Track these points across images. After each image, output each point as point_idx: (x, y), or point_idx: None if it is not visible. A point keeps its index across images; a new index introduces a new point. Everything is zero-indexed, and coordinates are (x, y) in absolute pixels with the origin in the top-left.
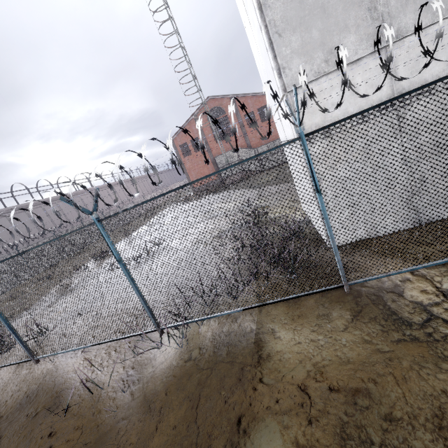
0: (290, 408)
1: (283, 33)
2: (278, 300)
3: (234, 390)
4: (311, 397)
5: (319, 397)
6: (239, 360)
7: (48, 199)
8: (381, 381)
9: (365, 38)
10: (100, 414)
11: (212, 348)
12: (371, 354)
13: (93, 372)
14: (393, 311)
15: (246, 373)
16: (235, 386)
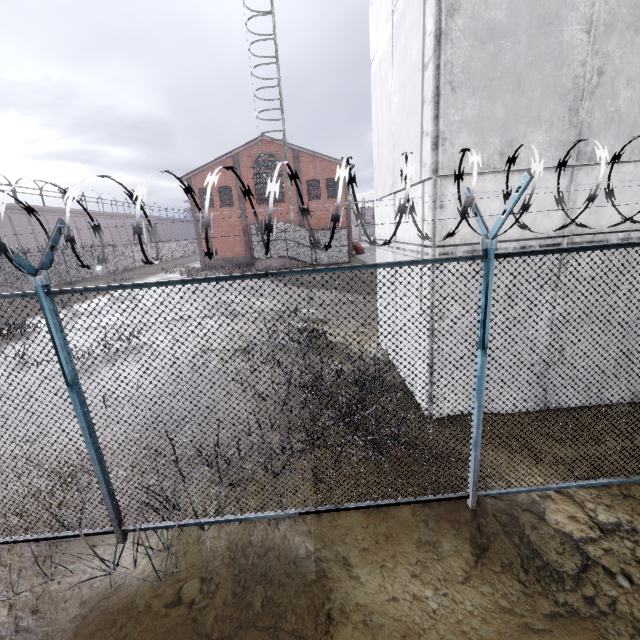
0: None
1: (459, 88)
2: (365, 505)
3: None
4: None
5: None
6: (289, 627)
7: None
8: None
9: (555, 145)
10: None
11: (230, 587)
12: (519, 636)
13: None
14: (535, 551)
15: None
16: None
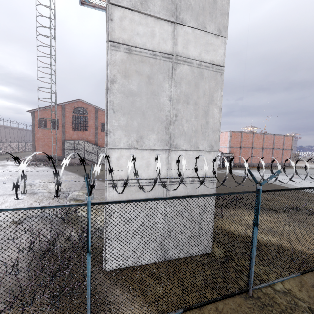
0: None
1: (117, 112)
2: None
3: None
4: None
5: None
6: None
7: None
8: None
9: (160, 140)
10: None
11: None
12: None
13: None
14: None
15: None
16: None
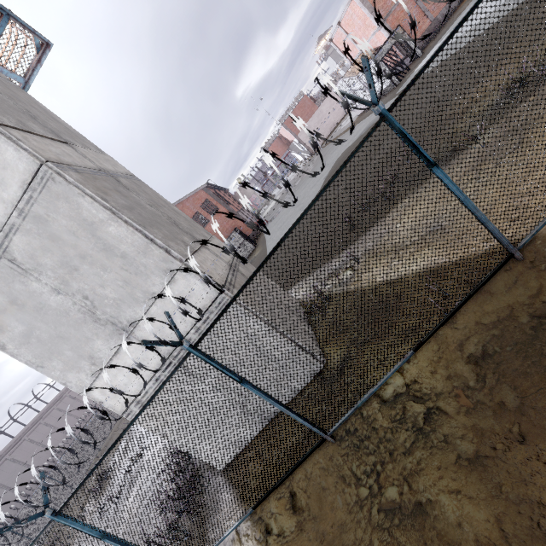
0: None
1: (44, 364)
2: None
3: None
4: None
5: None
6: None
7: (30, 425)
8: None
9: (109, 338)
10: None
11: None
12: None
13: None
14: None
15: None
16: None
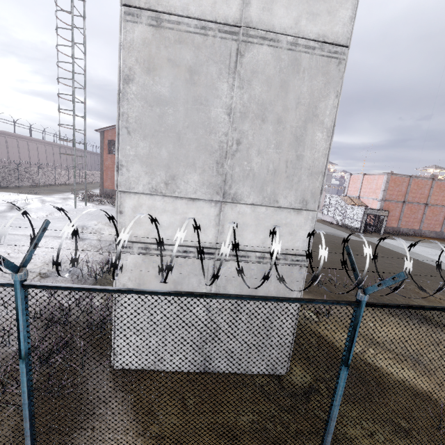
0: None
1: (134, 133)
2: None
3: None
4: None
5: None
6: None
7: None
8: None
9: (207, 184)
10: None
11: None
12: None
13: None
14: None
15: None
16: None
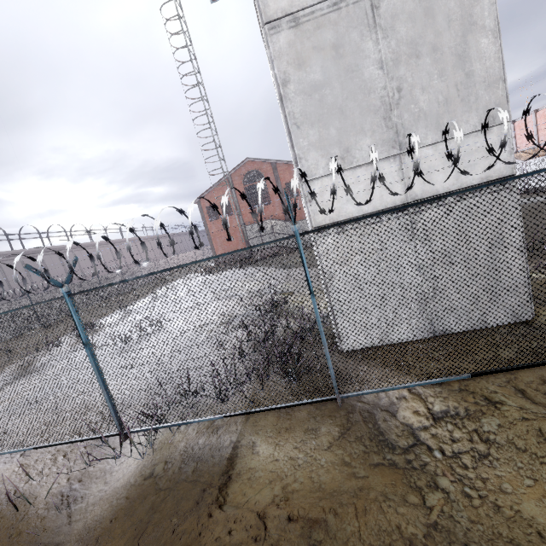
0: (241, 540)
1: (302, 125)
2: (265, 409)
3: (187, 516)
4: (267, 528)
5: (276, 528)
6: (204, 478)
7: (31, 251)
8: (341, 512)
9: (380, 143)
10: (21, 542)
11: (179, 462)
12: (345, 481)
13: (28, 484)
14: (382, 433)
15: (206, 495)
16: (190, 510)
